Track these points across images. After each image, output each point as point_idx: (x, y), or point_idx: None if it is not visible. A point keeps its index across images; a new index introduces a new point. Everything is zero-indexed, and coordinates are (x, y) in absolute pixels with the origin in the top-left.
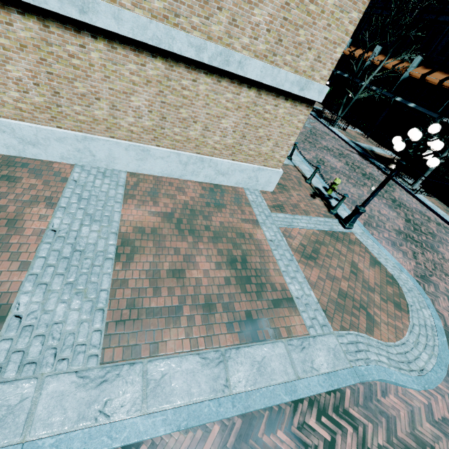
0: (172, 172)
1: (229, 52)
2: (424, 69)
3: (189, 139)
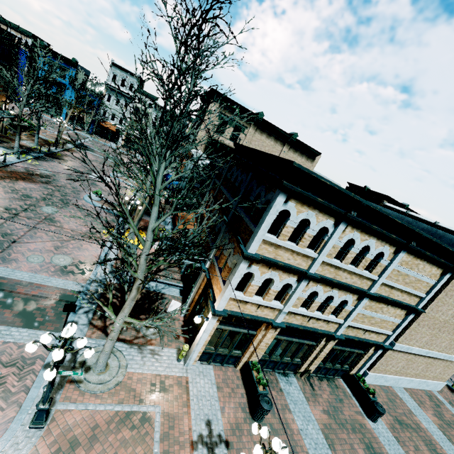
0: (413, 386)
1: (451, 356)
2: None
3: (424, 375)
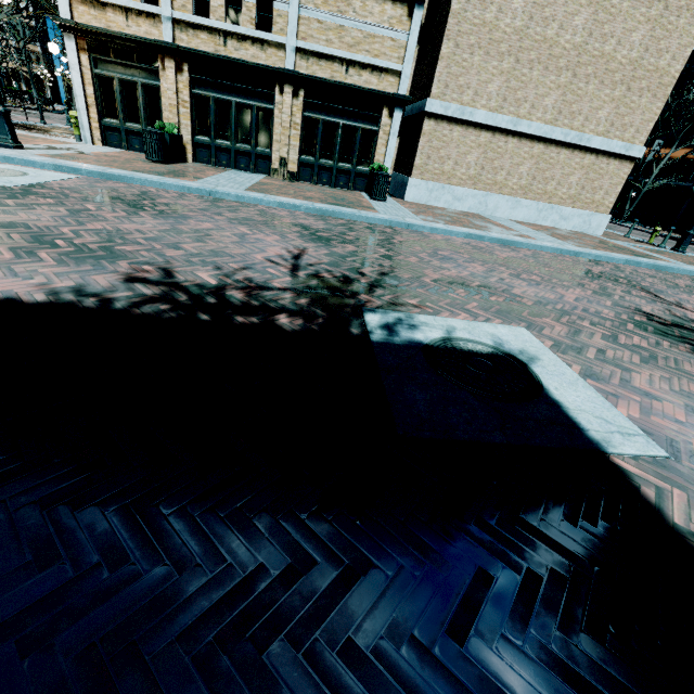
0: (529, 218)
1: (583, 134)
2: None
3: (545, 193)
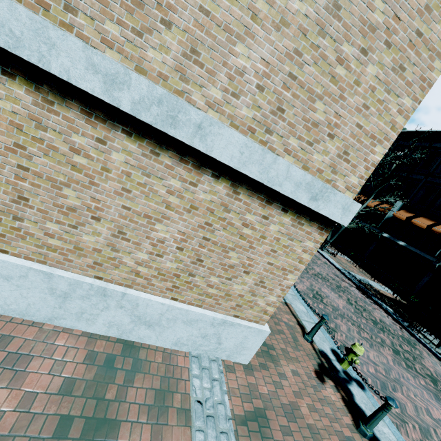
0: (30, 308)
1: (179, 102)
2: (406, 212)
3: (79, 249)
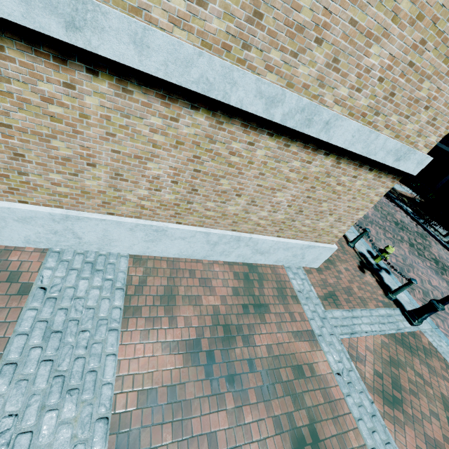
0: (193, 252)
1: (316, 107)
2: None
3: (224, 215)
